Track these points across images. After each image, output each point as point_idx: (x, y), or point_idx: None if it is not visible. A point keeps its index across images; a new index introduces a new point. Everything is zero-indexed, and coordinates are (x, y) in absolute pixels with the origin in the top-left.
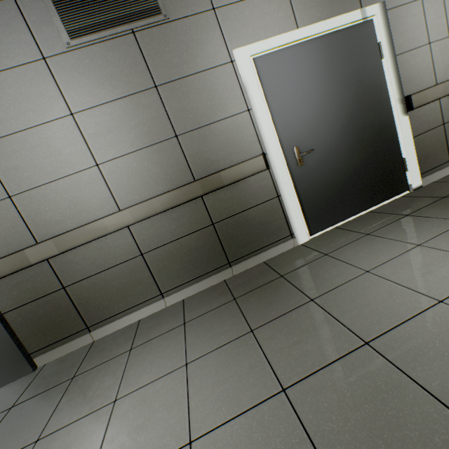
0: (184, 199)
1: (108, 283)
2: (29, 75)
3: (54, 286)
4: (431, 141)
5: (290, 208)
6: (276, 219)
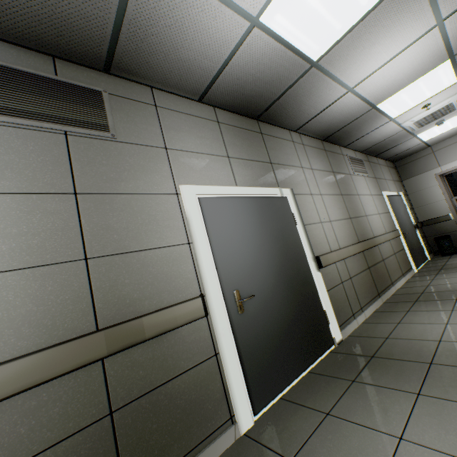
0: (67, 365)
1: None
2: None
3: None
4: (338, 296)
5: (231, 372)
6: (212, 391)
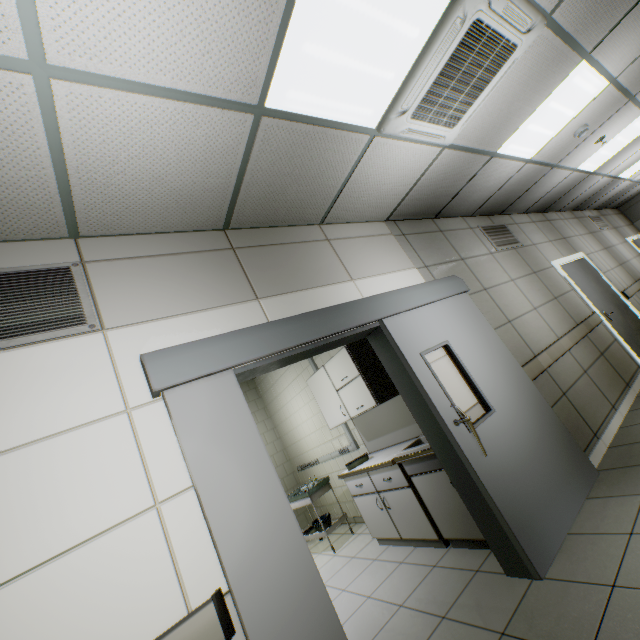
0: (583, 333)
1: (582, 392)
2: (489, 259)
3: (558, 392)
4: None
5: (626, 347)
6: (624, 354)
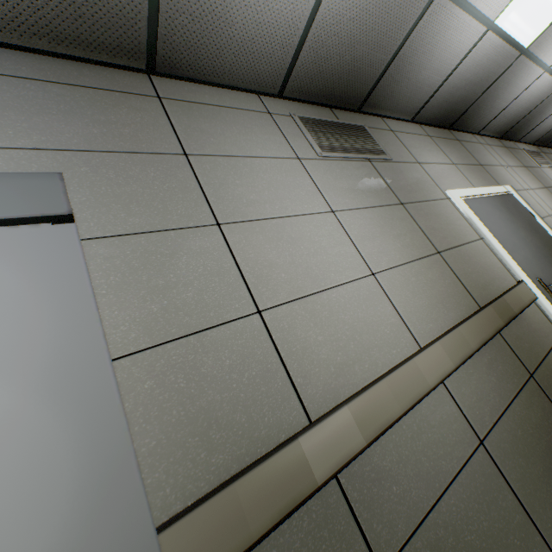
0: (489, 330)
1: (460, 536)
2: (284, 167)
3: None
4: None
5: None
6: None
